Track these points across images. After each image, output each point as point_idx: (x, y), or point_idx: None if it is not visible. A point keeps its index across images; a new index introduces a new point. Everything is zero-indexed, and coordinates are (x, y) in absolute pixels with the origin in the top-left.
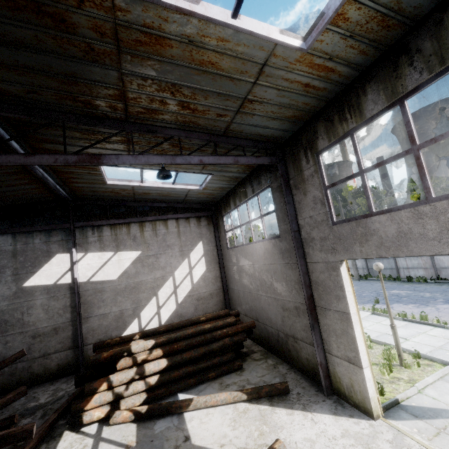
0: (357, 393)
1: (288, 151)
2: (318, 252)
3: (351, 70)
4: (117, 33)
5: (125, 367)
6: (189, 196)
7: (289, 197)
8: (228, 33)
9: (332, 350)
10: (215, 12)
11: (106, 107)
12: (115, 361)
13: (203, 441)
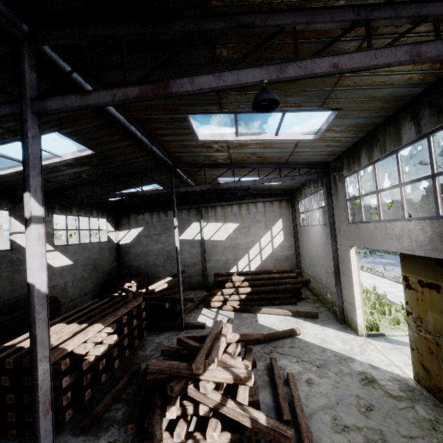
0: (353, 322)
1: (331, 170)
2: (342, 239)
3: (352, 138)
4: (228, 146)
5: (229, 287)
6: (272, 187)
7: (329, 201)
8: (274, 140)
9: (345, 298)
10: (267, 136)
11: (222, 161)
12: (224, 283)
13: (263, 323)
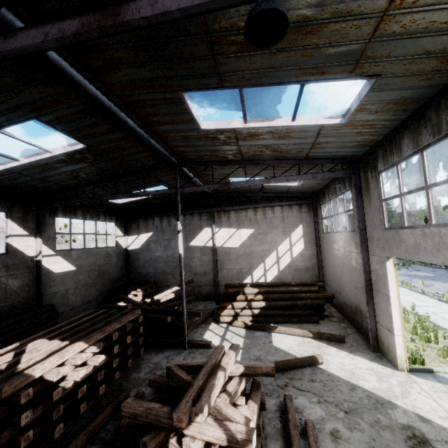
0: (391, 352)
1: (361, 165)
2: (375, 248)
3: (391, 122)
4: (236, 136)
5: (241, 300)
6: (291, 189)
7: (359, 202)
8: (291, 127)
9: (380, 321)
10: (282, 122)
11: (232, 157)
12: (236, 296)
13: (278, 345)
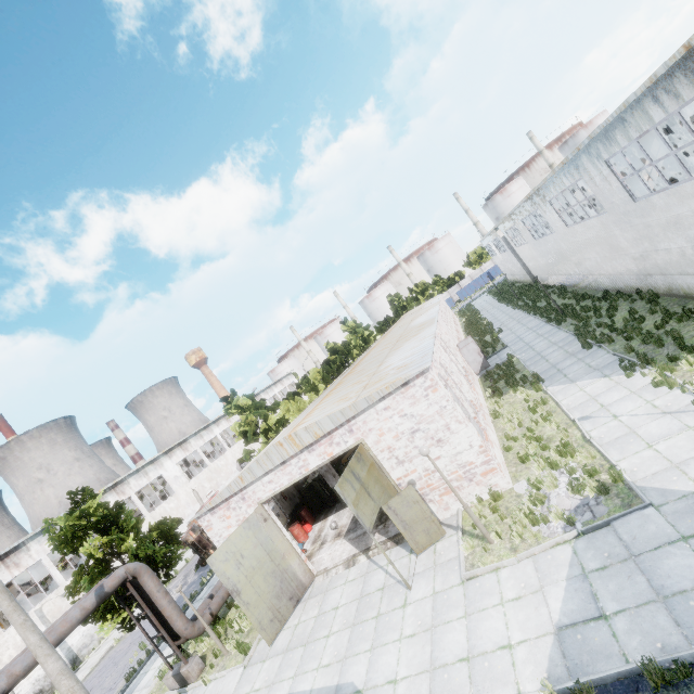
0: None
1: None
2: None
3: None
4: None
5: None
6: None
7: None
8: None
9: None
10: None
11: None
12: None
13: None
